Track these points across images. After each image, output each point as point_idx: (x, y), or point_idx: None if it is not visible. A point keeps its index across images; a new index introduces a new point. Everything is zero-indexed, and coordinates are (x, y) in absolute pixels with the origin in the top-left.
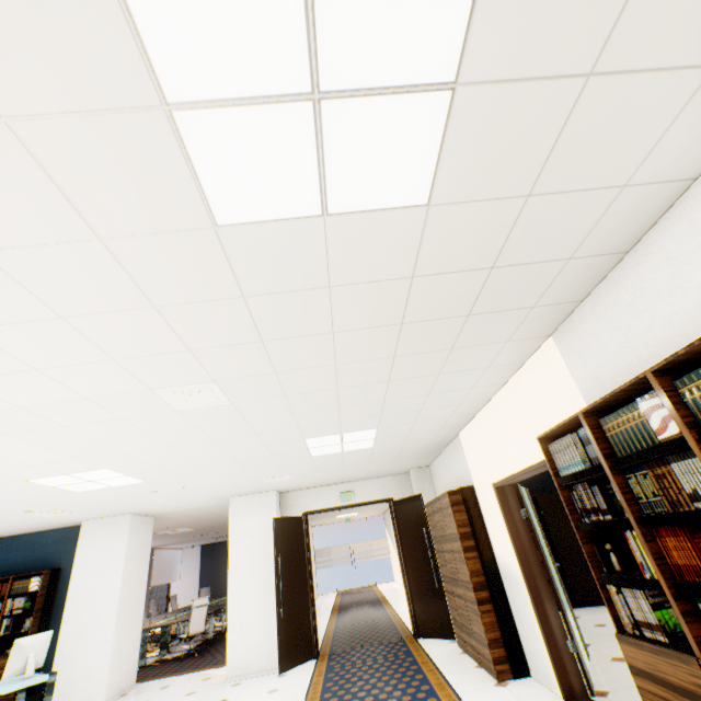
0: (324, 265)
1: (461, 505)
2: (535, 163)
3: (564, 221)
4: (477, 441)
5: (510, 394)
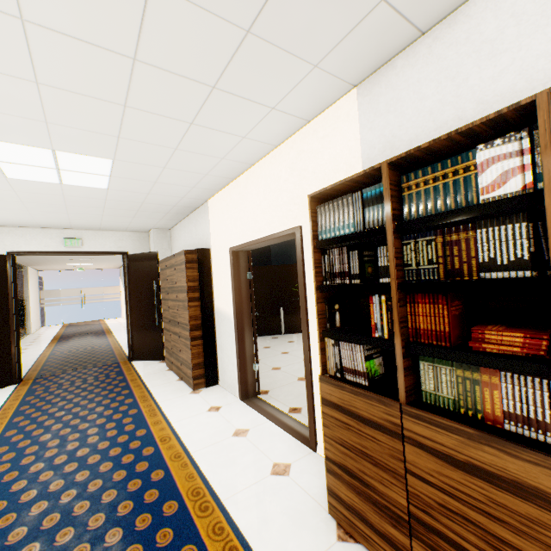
0: None
1: (195, 264)
2: None
3: None
4: (225, 209)
5: (279, 160)
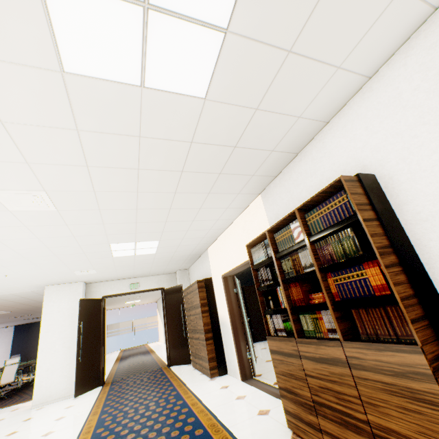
0: (138, 121)
1: (204, 288)
2: (261, 91)
3: (272, 129)
4: (216, 252)
5: (237, 225)
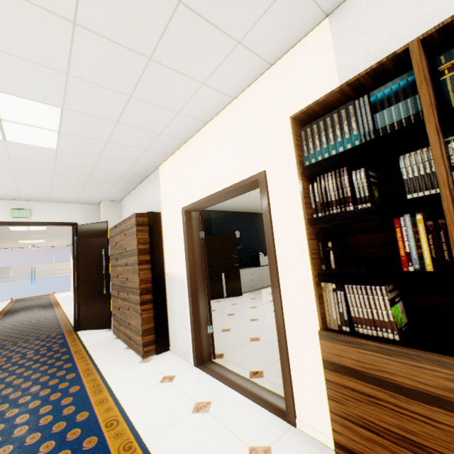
0: None
1: (146, 227)
2: None
3: None
4: (177, 171)
5: (236, 112)
